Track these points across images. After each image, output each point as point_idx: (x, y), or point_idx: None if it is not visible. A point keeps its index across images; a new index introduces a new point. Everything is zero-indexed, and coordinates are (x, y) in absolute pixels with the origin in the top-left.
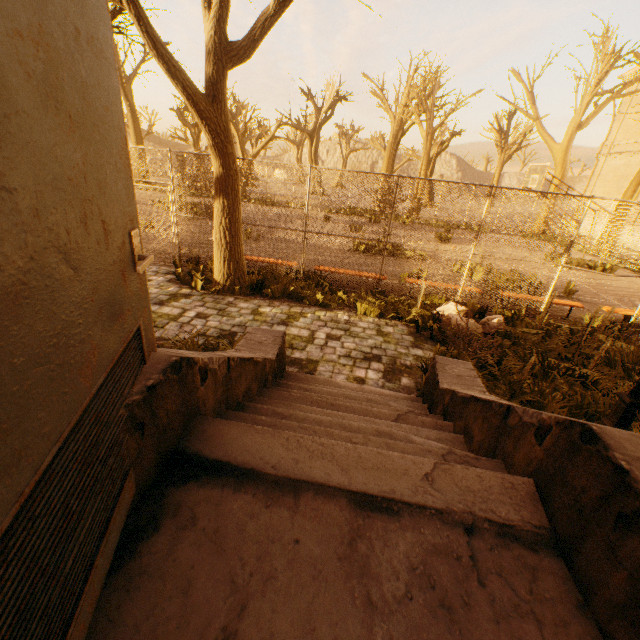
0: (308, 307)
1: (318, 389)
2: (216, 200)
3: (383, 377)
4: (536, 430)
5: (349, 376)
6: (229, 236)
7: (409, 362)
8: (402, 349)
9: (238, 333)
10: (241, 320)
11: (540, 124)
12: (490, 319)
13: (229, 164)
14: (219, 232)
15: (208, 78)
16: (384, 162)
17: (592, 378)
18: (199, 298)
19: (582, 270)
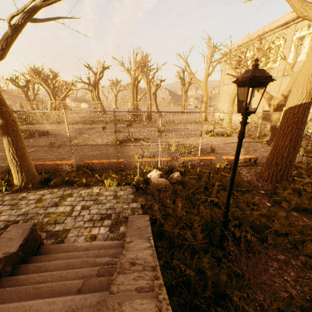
0: (76, 188)
1: (49, 263)
2: (3, 138)
3: (109, 230)
4: None
5: (87, 236)
6: (17, 157)
7: (127, 214)
8: (125, 205)
9: (20, 221)
10: (26, 209)
11: (193, 75)
12: (173, 175)
13: (6, 117)
14: (10, 156)
15: None
16: (131, 96)
17: (215, 201)
18: (1, 198)
19: (219, 136)
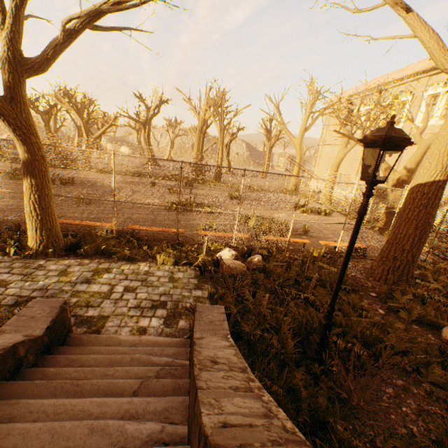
0: (116, 262)
1: (86, 357)
2: (24, 179)
3: (164, 323)
4: (199, 431)
5: (134, 327)
6: (39, 208)
7: (189, 304)
8: (186, 292)
9: (37, 297)
10: (45, 283)
11: (285, 127)
12: (253, 258)
13: (34, 151)
14: (29, 205)
15: (5, 83)
16: (195, 145)
17: (311, 299)
18: (8, 264)
19: (314, 214)
